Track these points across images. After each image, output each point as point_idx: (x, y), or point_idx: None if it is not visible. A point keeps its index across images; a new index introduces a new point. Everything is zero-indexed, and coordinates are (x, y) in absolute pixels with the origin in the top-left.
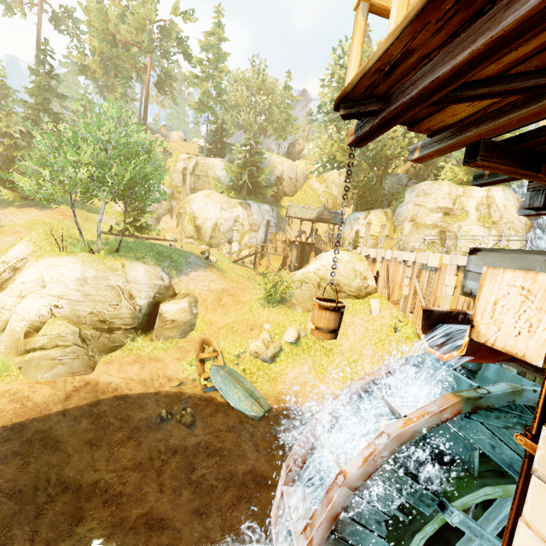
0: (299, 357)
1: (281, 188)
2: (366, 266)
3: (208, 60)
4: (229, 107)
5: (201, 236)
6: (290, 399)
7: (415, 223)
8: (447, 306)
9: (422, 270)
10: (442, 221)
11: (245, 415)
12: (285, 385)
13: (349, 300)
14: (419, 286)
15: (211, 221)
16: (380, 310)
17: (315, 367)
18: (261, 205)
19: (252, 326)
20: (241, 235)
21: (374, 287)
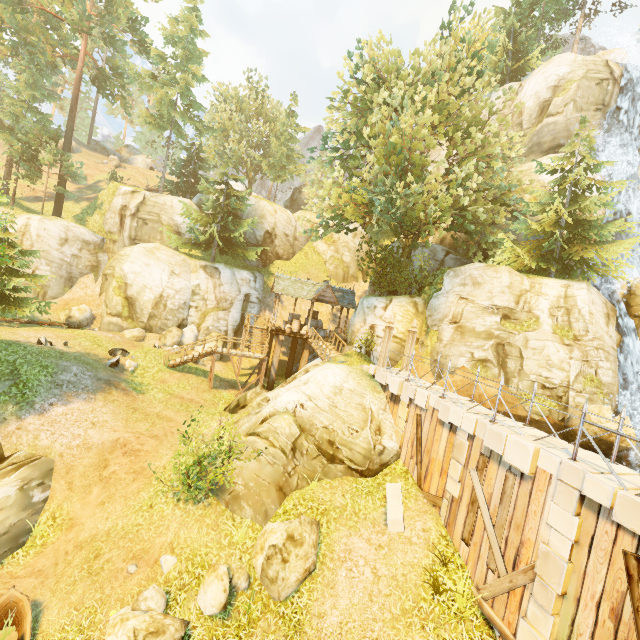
0: None
1: (271, 247)
2: (382, 403)
3: (175, 56)
4: (203, 128)
5: (135, 314)
6: None
7: (460, 326)
8: (555, 584)
9: (490, 459)
10: (500, 328)
11: None
12: None
13: (348, 483)
14: (482, 492)
15: (152, 291)
16: (403, 523)
17: None
18: (237, 271)
19: (135, 558)
20: (201, 314)
21: (395, 451)
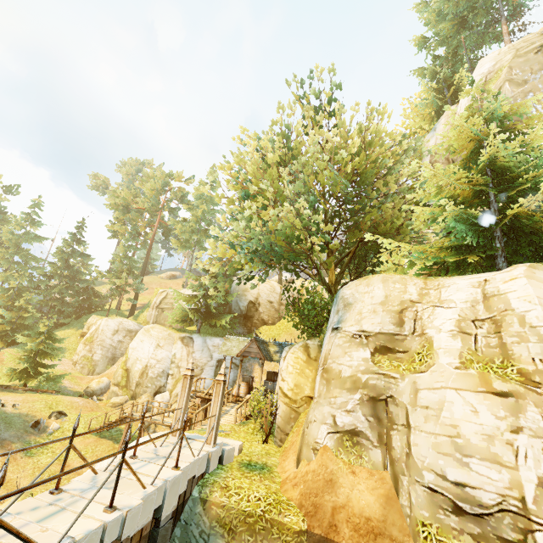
0: None
1: (256, 314)
2: None
3: (198, 205)
4: (216, 240)
5: (129, 383)
6: None
7: (327, 371)
8: None
9: None
10: (369, 369)
11: None
12: None
13: None
14: None
15: (141, 362)
16: None
17: None
18: (209, 338)
19: None
20: (175, 381)
21: None
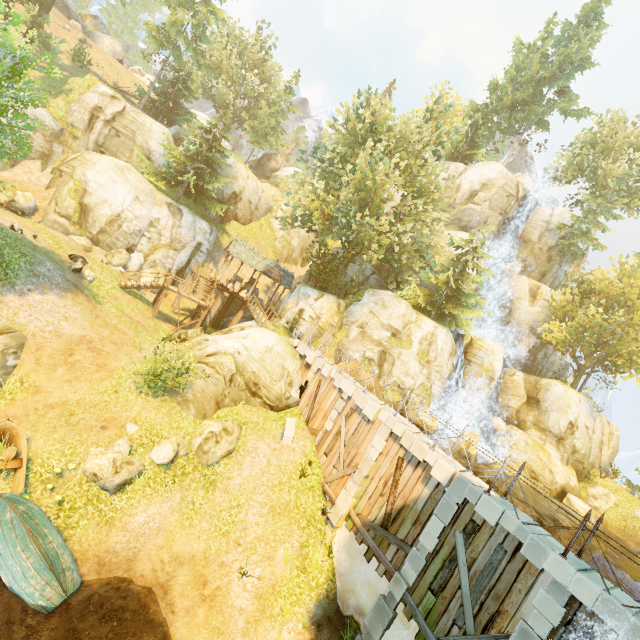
0: (164, 487)
1: (233, 207)
2: (297, 367)
3: None
4: (204, 65)
5: (86, 223)
6: (123, 562)
7: (364, 331)
8: (365, 471)
9: (355, 411)
10: (388, 341)
11: (24, 604)
12: (124, 535)
13: (262, 411)
14: (345, 428)
15: (111, 208)
16: (293, 439)
17: (182, 506)
18: (198, 219)
19: (107, 421)
20: (152, 246)
21: (297, 400)
